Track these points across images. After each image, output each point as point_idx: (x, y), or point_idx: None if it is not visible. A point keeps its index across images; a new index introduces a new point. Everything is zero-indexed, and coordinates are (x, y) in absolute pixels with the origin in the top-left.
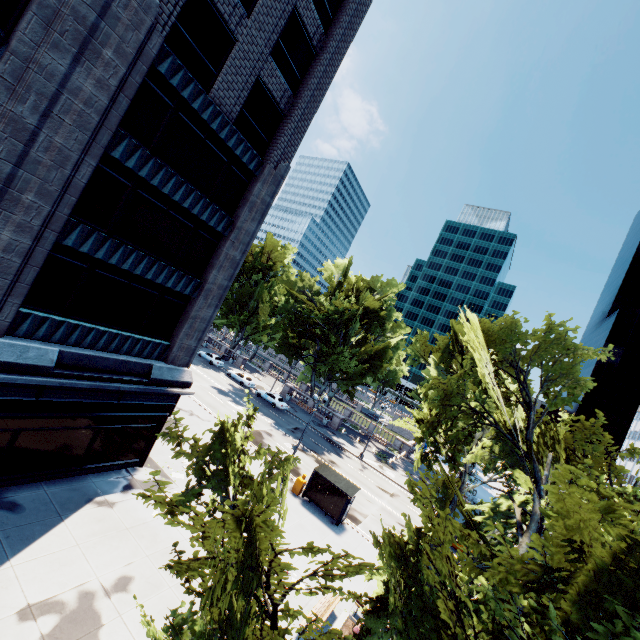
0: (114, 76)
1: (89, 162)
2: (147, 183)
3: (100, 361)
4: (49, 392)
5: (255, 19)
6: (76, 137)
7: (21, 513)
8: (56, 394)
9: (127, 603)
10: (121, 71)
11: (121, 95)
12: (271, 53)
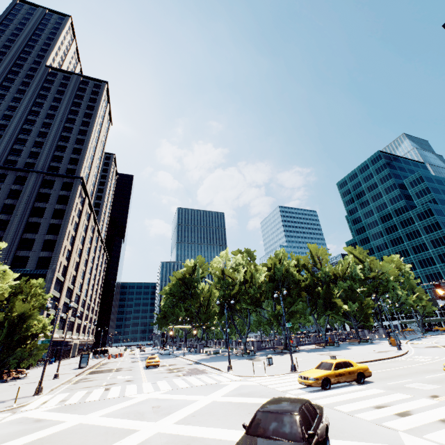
0: None
1: None
2: None
3: None
4: None
5: (34, 249)
6: None
7: None
8: None
9: None
10: None
11: None
12: (42, 250)
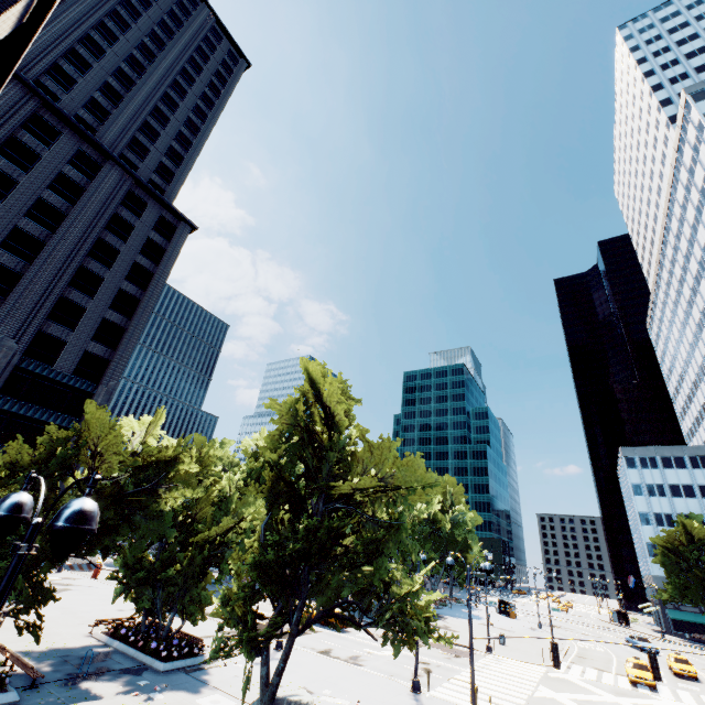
0: None
1: None
2: (18, 414)
3: None
4: None
5: (78, 330)
6: None
7: None
8: None
9: None
10: None
11: None
12: (93, 339)
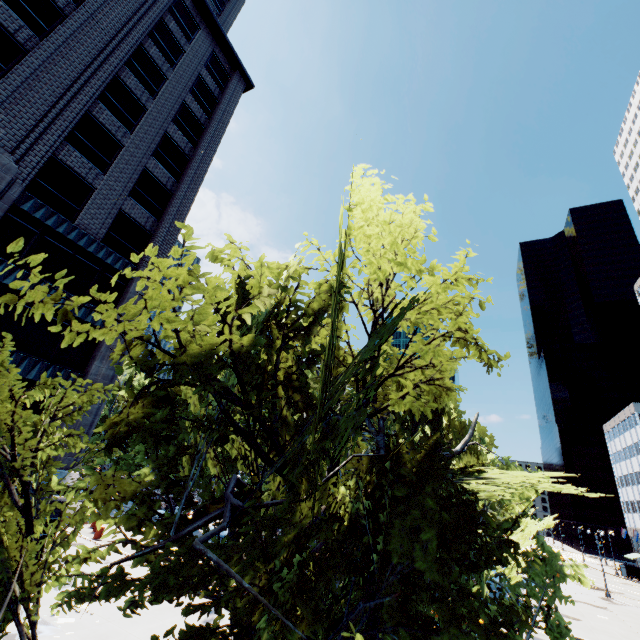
0: None
1: None
2: (14, 290)
3: None
4: None
5: (110, 175)
6: None
7: None
8: None
9: None
10: None
11: None
12: (130, 195)
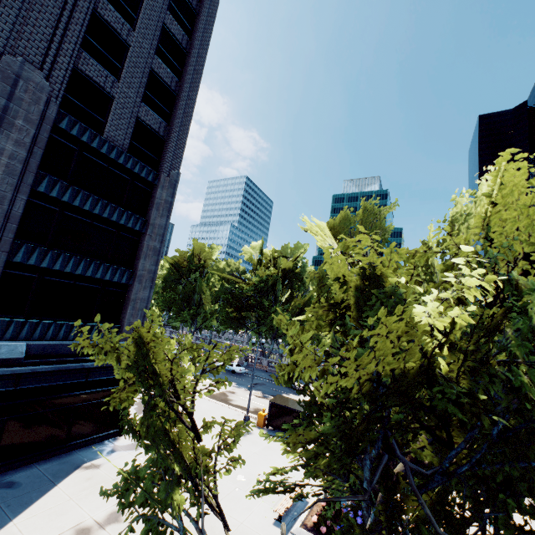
0: (27, 136)
1: (21, 197)
2: (71, 206)
3: (63, 348)
4: (25, 381)
5: (124, 82)
6: (7, 182)
7: (18, 487)
8: (31, 381)
9: (120, 529)
10: (32, 132)
11: (35, 148)
12: (142, 101)
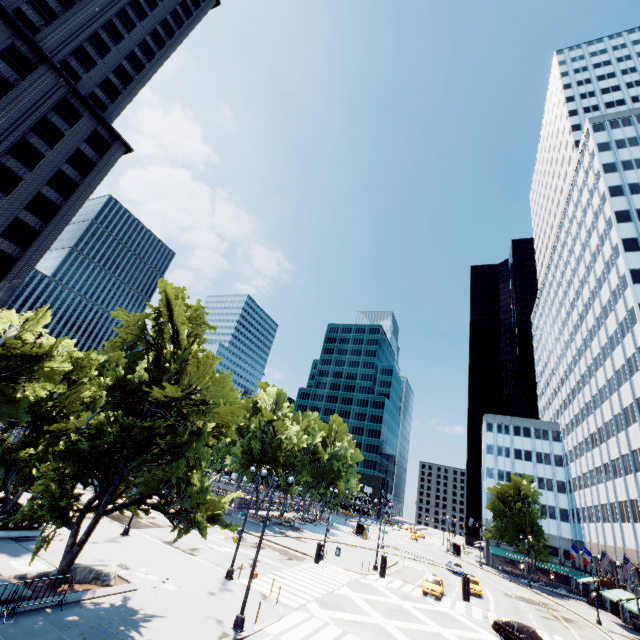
0: None
1: None
2: None
3: None
4: None
5: None
6: None
7: None
8: None
9: None
10: None
11: None
12: (2, 235)
